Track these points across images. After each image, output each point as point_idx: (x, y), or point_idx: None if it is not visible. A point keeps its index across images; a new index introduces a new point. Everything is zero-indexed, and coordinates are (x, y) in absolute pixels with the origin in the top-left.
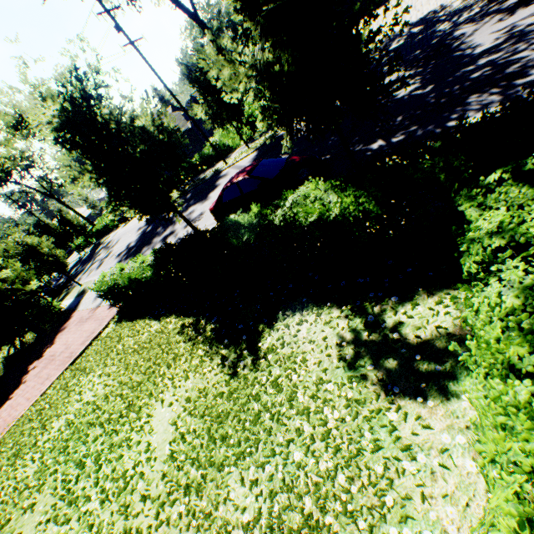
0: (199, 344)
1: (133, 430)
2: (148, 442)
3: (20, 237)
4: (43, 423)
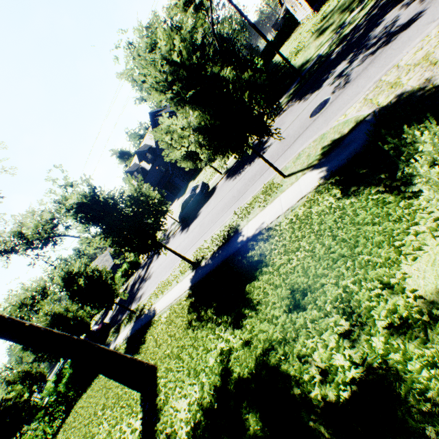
0: None
1: None
2: None
3: (21, 368)
4: None
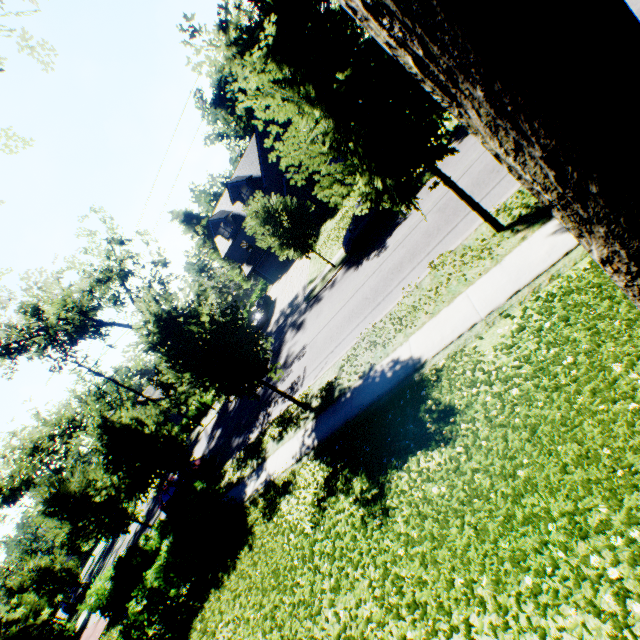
0: None
1: None
2: None
3: (35, 562)
4: None
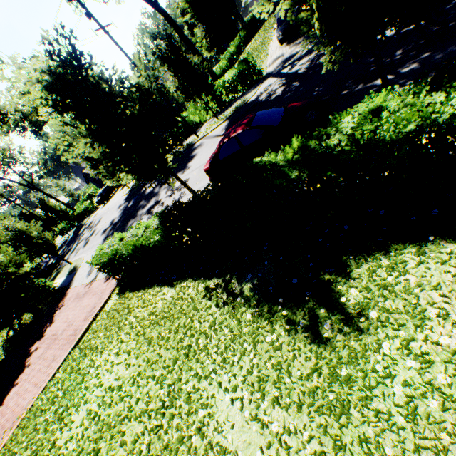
0: (240, 307)
1: (188, 427)
2: (222, 448)
3: (9, 223)
4: (59, 415)
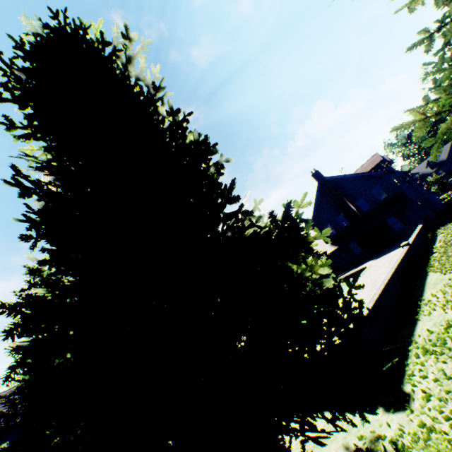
0: None
1: None
2: None
3: None
4: None
